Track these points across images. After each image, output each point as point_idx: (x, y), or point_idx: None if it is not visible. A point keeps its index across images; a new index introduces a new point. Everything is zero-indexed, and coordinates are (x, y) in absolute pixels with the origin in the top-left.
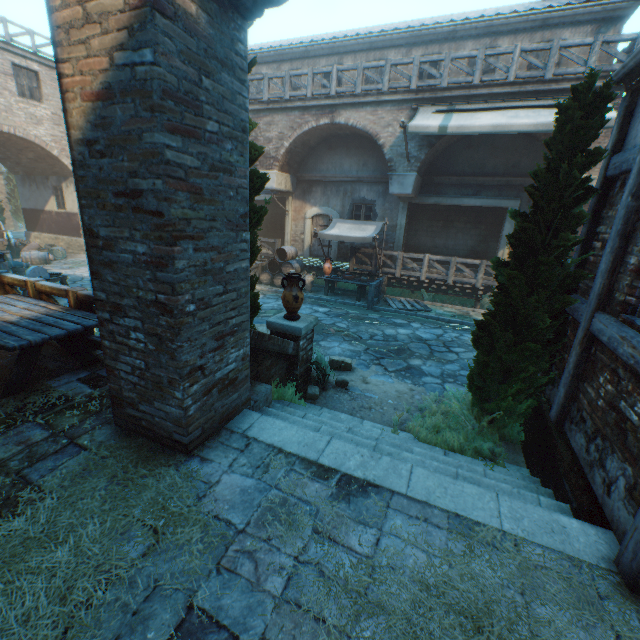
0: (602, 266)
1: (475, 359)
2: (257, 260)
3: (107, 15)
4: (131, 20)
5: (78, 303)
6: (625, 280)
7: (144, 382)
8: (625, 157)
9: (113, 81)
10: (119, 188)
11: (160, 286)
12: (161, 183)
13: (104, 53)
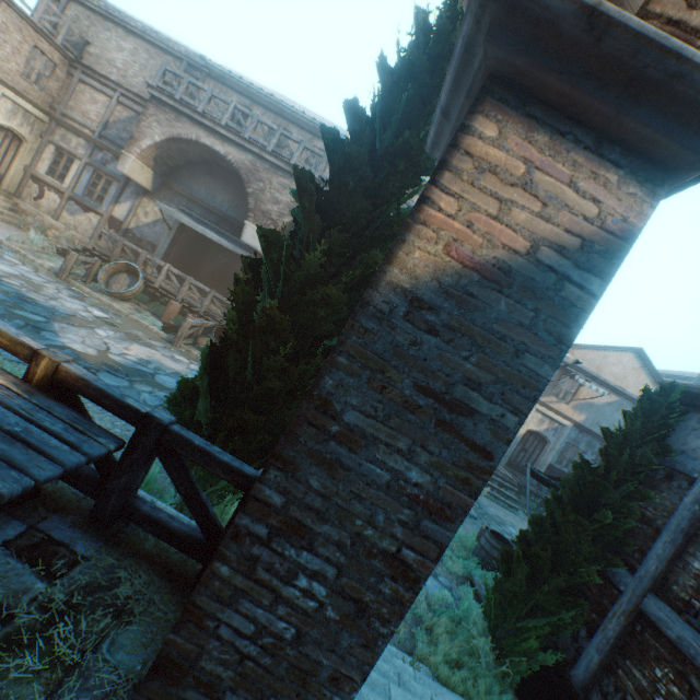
0: (659, 550)
1: (501, 581)
2: (197, 313)
3: (561, 204)
4: (594, 236)
5: (49, 380)
6: (688, 579)
7: (270, 660)
8: (680, 459)
9: (518, 269)
10: (432, 384)
11: (417, 539)
12: (515, 420)
13: (526, 233)
